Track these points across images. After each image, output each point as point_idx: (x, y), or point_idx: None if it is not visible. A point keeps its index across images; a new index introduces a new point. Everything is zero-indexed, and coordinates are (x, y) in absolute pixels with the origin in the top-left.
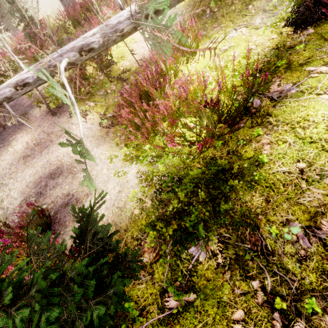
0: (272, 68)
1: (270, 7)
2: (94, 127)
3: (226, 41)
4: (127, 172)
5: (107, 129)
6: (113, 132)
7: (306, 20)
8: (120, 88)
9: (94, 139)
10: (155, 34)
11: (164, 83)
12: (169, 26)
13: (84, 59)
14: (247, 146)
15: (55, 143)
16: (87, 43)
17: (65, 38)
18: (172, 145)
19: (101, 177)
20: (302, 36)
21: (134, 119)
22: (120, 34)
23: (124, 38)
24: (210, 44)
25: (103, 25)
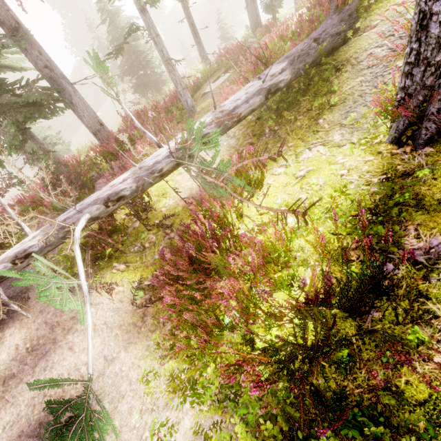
0: (394, 211)
1: (350, 122)
2: (123, 307)
3: (300, 164)
4: (176, 426)
5: (144, 308)
6: (151, 316)
7: (413, 136)
8: (162, 239)
9: (121, 331)
10: (204, 177)
11: (225, 236)
12: (222, 171)
13: (112, 210)
14: (405, 369)
15: (59, 346)
16: (116, 192)
17: (95, 175)
18: (258, 389)
19: (127, 440)
20: (417, 158)
21: (182, 303)
22: (158, 174)
23: (165, 177)
24: (279, 169)
25: (136, 168)
